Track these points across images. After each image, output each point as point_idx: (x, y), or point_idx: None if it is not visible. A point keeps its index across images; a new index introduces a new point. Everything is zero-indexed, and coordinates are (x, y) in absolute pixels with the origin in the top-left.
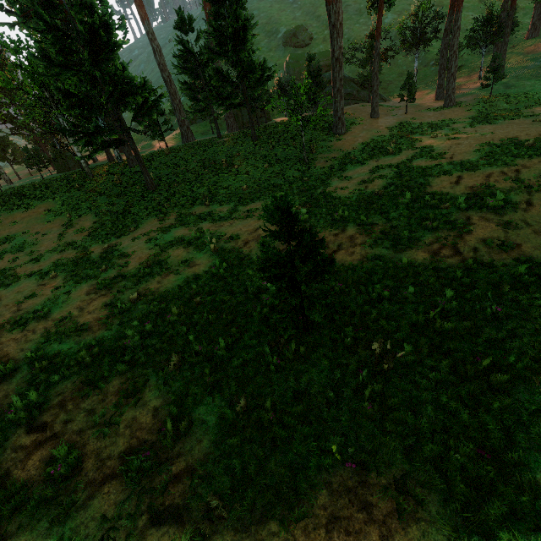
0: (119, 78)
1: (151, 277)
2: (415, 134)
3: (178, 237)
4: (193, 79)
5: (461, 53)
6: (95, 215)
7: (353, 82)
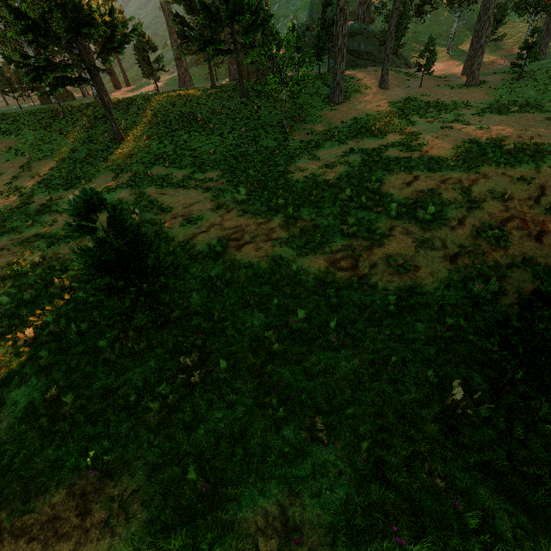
0: (68, 3)
1: (67, 241)
2: (415, 115)
3: (116, 199)
4: (188, 12)
5: (513, 18)
6: (55, 160)
7: (377, 38)
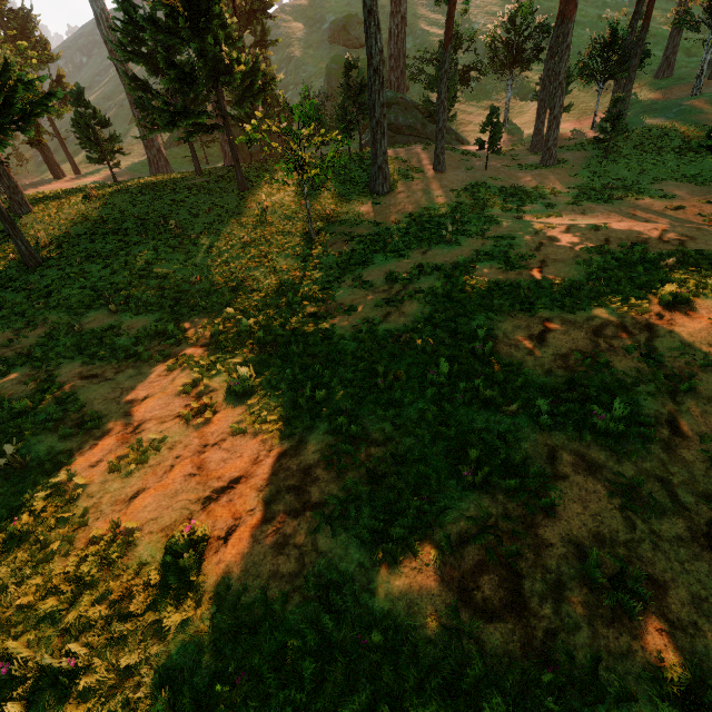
0: None
1: None
2: (493, 208)
3: None
4: (153, 74)
5: (570, 87)
6: None
7: (418, 110)
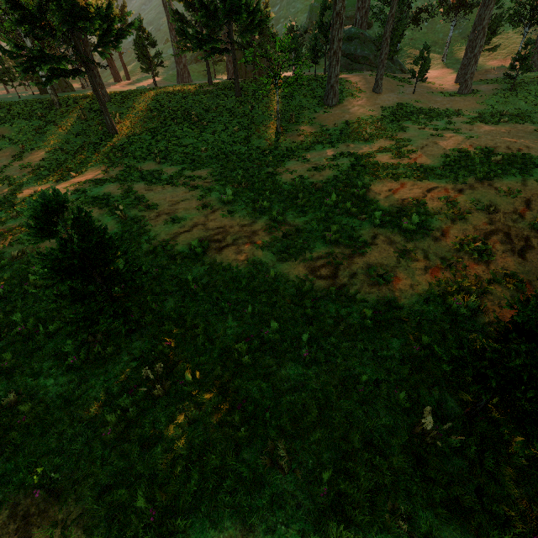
0: None
1: None
2: (406, 121)
3: (103, 194)
4: (188, 9)
5: (507, 29)
6: (47, 150)
7: (374, 44)
